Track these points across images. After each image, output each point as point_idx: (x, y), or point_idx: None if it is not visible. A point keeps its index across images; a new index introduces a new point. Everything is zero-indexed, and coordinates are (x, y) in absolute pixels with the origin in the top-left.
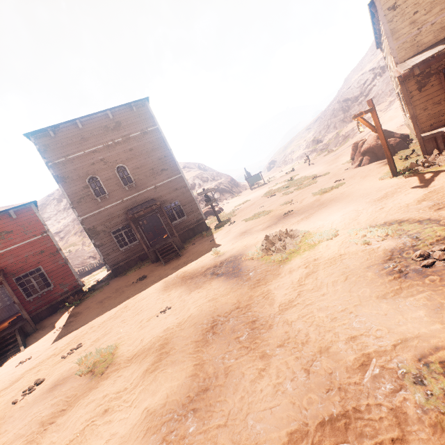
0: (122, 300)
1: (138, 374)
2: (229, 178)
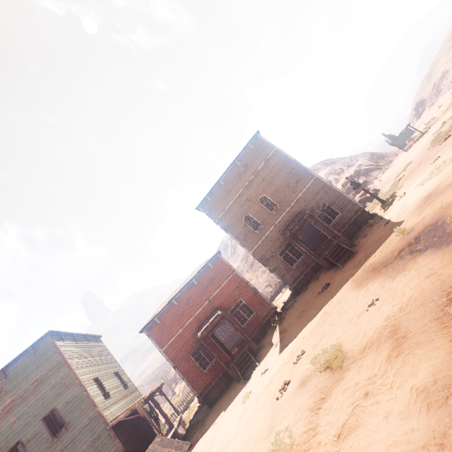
0: (317, 309)
1: (380, 361)
2: (367, 155)
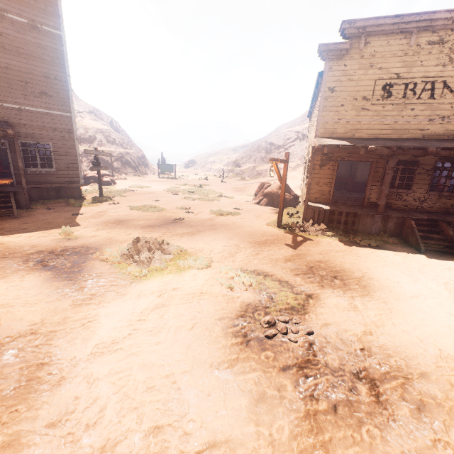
0: None
1: None
2: (141, 153)
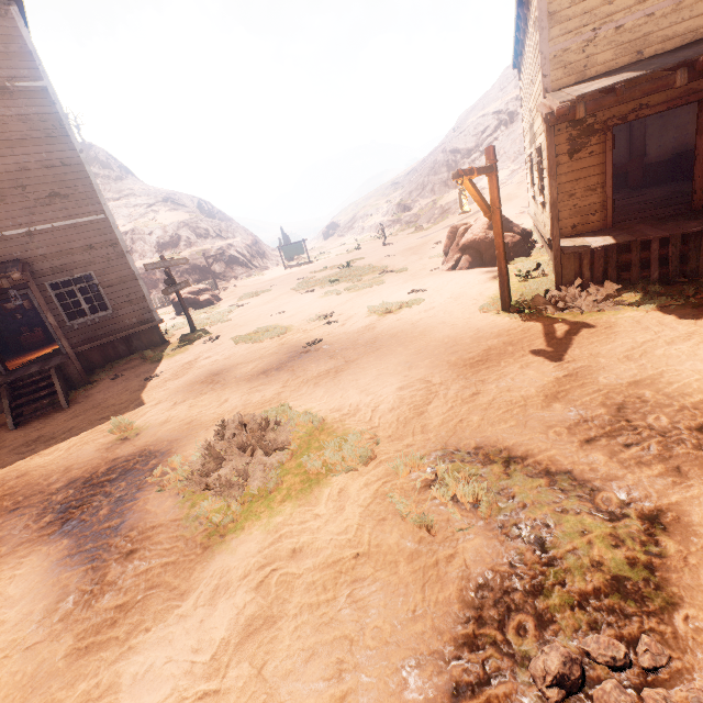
0: None
1: None
2: (250, 239)
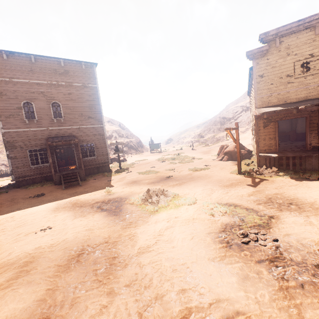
0: (12, 209)
1: None
2: (138, 140)
